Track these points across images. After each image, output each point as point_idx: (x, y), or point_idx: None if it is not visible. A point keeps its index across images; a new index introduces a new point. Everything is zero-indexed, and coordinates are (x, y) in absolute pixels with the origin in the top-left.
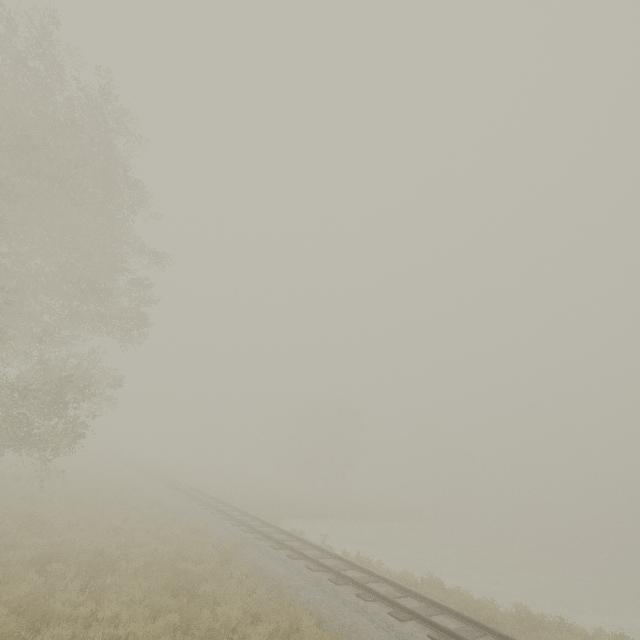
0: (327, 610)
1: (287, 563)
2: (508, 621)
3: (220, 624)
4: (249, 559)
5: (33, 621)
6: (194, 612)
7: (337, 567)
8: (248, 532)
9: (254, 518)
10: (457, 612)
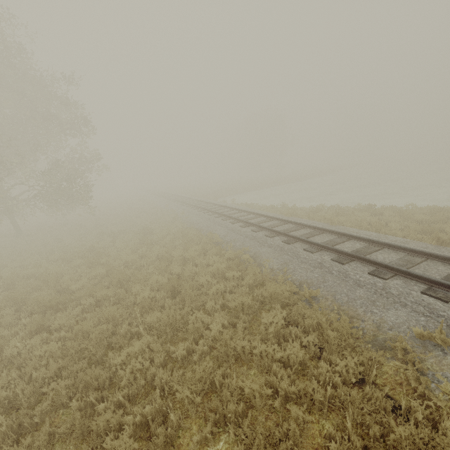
0: (205, 227)
1: (201, 215)
2: (302, 213)
3: (159, 239)
4: (184, 218)
5: (92, 250)
6: (146, 238)
7: (224, 211)
8: (191, 208)
9: (200, 201)
10: (264, 215)
